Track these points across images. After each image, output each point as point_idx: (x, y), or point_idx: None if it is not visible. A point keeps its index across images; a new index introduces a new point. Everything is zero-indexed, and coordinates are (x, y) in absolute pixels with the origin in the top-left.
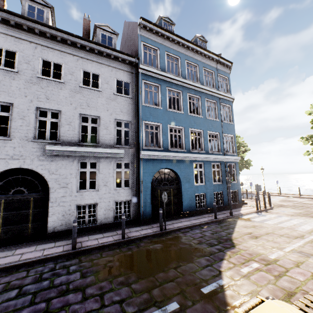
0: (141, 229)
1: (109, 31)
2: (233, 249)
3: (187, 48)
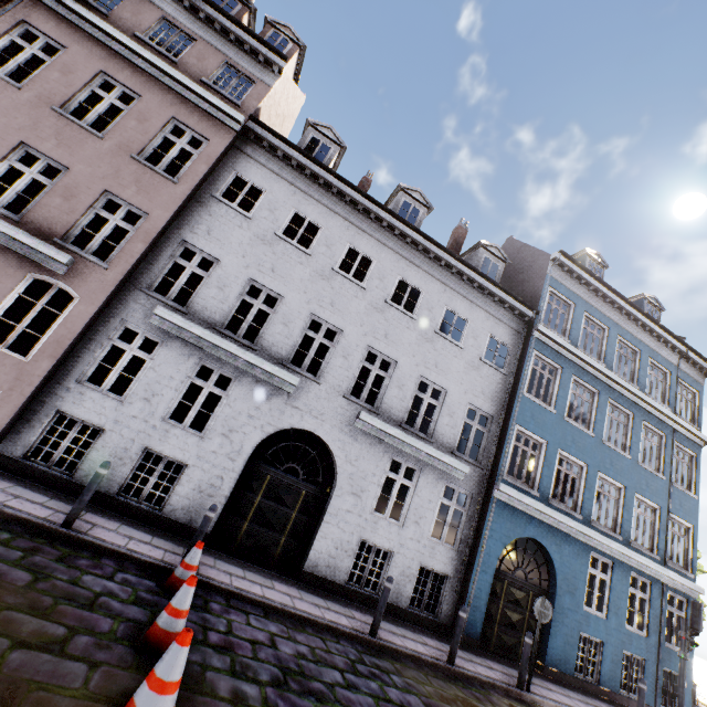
0: (468, 657)
1: (497, 255)
2: None
3: (625, 314)
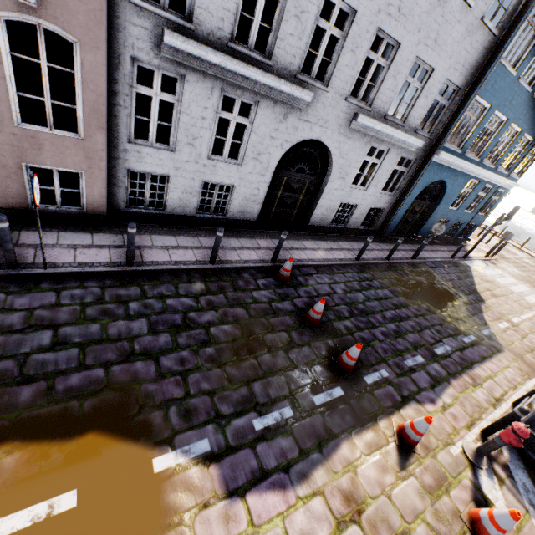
0: (389, 248)
1: None
2: (484, 304)
3: None
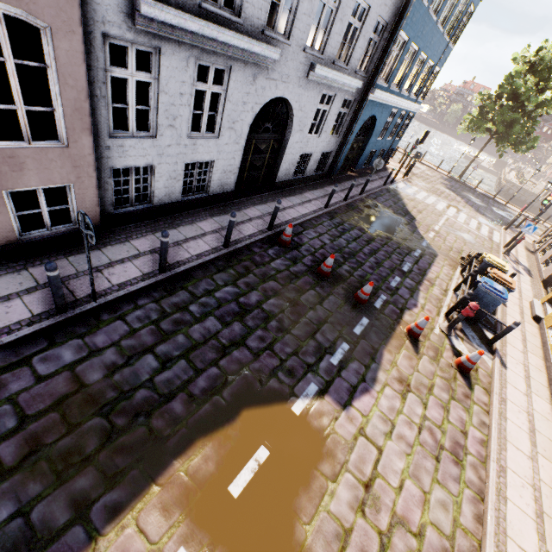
0: (341, 189)
1: None
2: (416, 221)
3: None
